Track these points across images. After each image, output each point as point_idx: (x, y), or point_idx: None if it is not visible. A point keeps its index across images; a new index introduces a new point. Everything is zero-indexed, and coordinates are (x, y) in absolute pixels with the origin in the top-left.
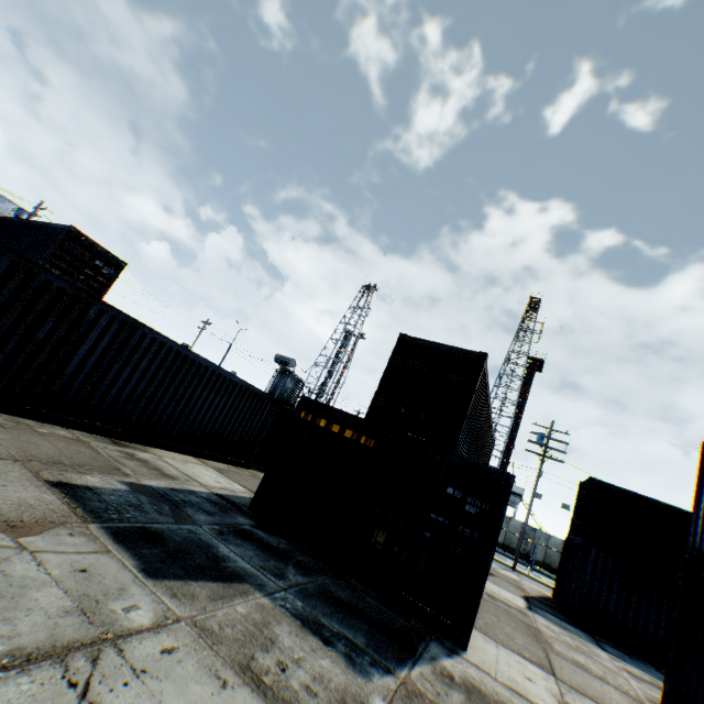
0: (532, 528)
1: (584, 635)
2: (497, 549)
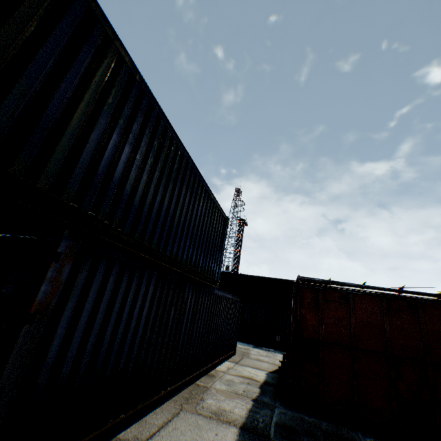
0: None
1: None
2: None
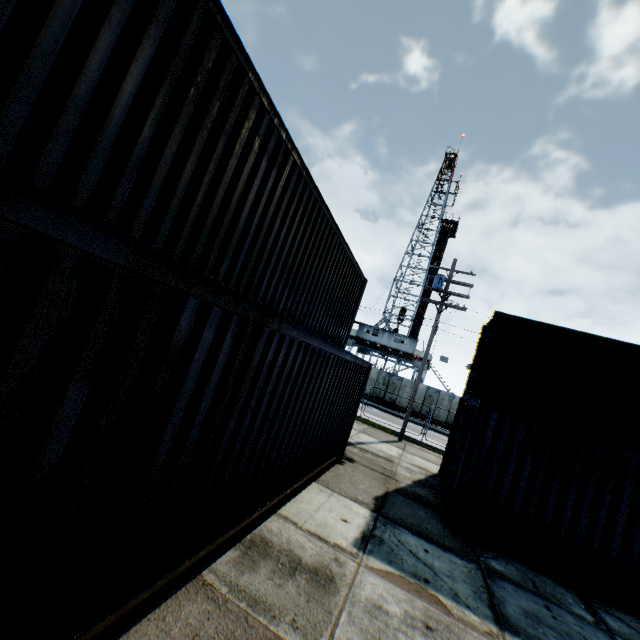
0: (437, 391)
1: (467, 579)
2: (400, 414)
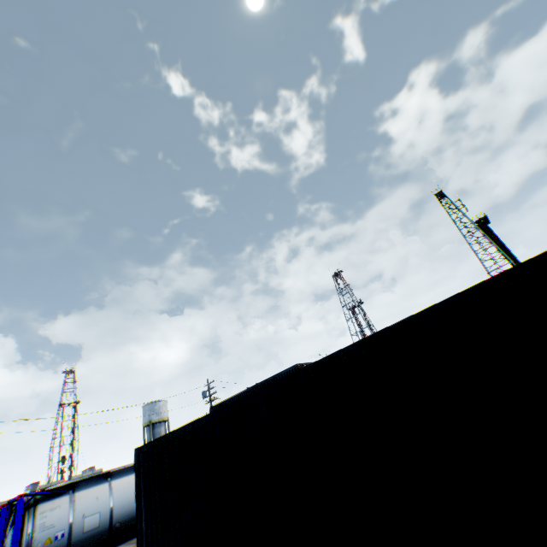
0: None
1: None
2: None
